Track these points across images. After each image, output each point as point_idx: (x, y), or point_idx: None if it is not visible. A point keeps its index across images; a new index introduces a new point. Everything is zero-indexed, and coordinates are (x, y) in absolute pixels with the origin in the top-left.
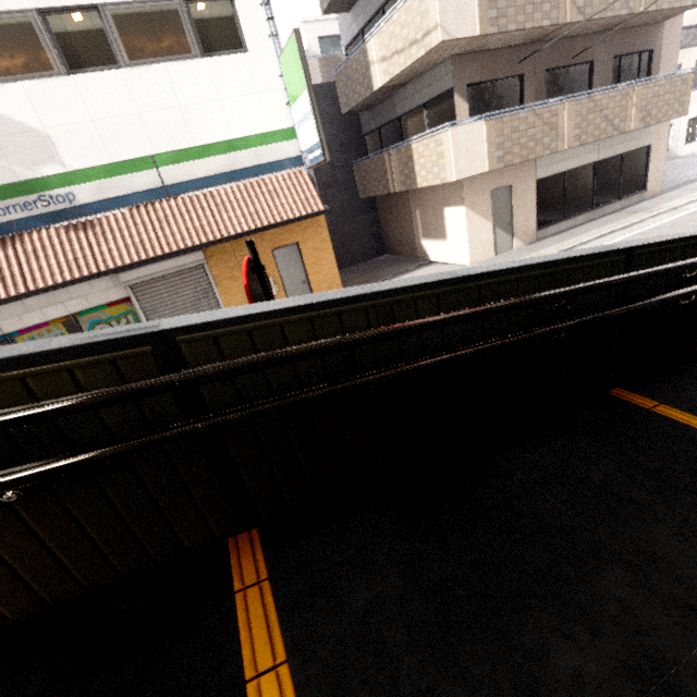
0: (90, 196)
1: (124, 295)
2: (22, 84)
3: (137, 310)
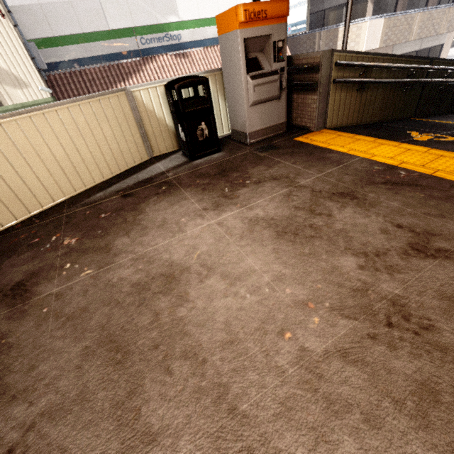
0: (187, 38)
1: None
2: None
3: None
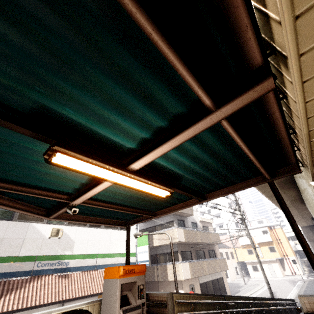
0: (73, 264)
1: None
2: (77, 227)
3: None
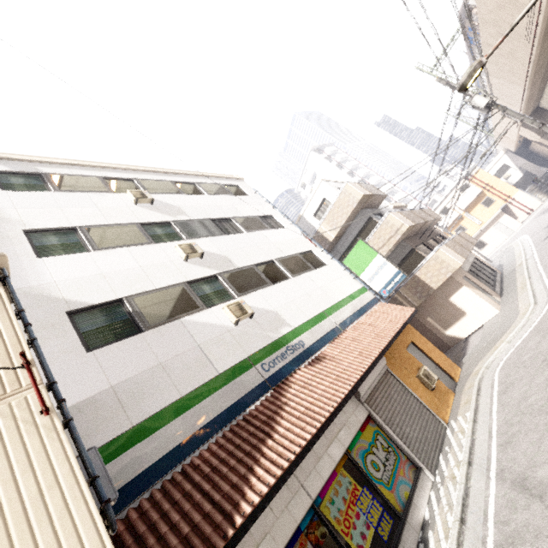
0: (309, 340)
1: (365, 413)
2: (257, 292)
3: (382, 425)
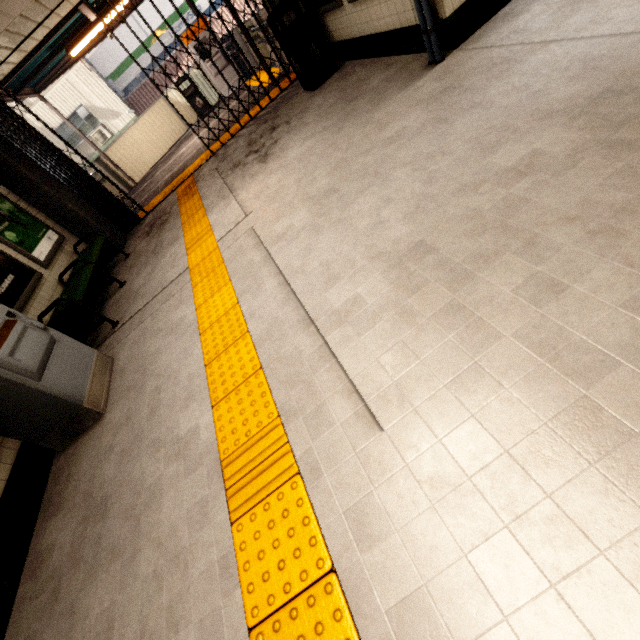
0: (206, 4)
1: None
2: None
3: None
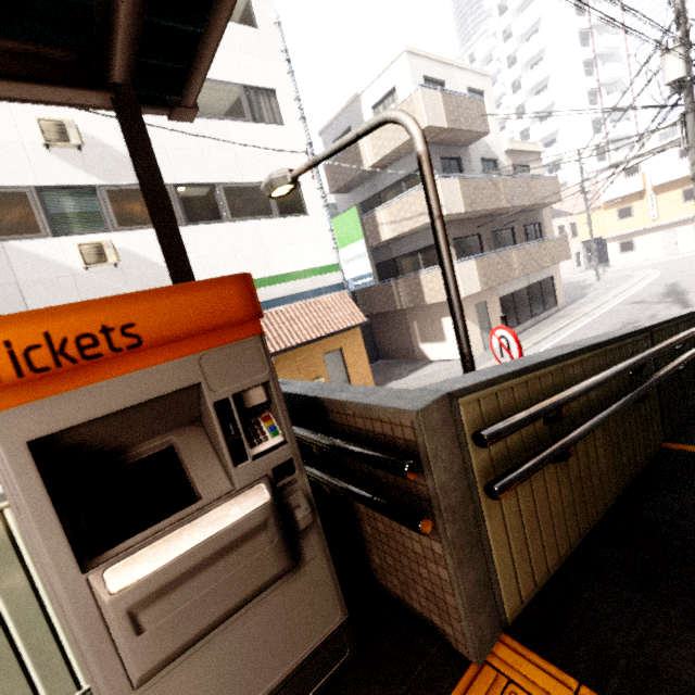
0: None
1: None
2: (152, 231)
3: None
